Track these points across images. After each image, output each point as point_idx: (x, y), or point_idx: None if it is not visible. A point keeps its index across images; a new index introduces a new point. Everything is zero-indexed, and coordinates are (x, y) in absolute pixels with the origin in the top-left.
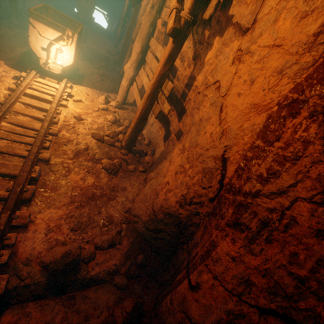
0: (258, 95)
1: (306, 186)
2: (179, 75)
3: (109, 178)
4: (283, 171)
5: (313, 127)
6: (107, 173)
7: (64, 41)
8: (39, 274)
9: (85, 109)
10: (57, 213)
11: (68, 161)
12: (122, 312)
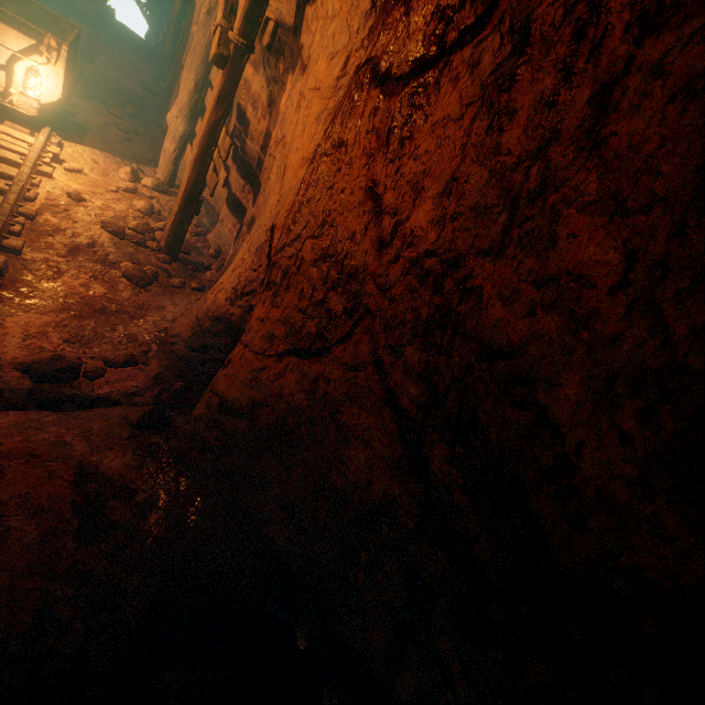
0: (306, 148)
1: (312, 225)
2: (253, 132)
3: (134, 293)
4: (301, 216)
5: (320, 169)
6: (131, 285)
7: (41, 55)
8: (17, 381)
9: (91, 186)
10: (42, 319)
11: (57, 259)
12: (138, 411)
